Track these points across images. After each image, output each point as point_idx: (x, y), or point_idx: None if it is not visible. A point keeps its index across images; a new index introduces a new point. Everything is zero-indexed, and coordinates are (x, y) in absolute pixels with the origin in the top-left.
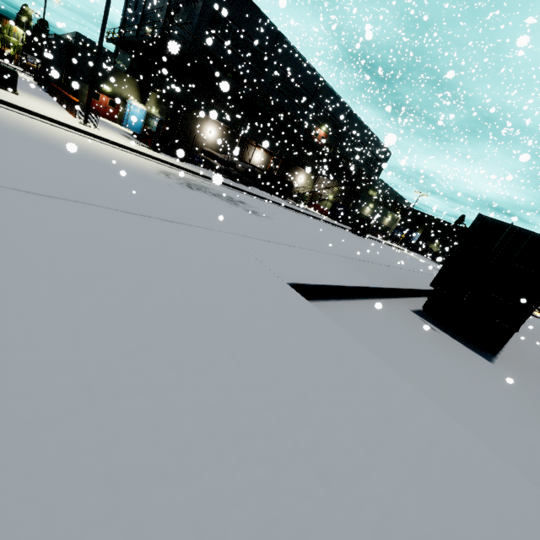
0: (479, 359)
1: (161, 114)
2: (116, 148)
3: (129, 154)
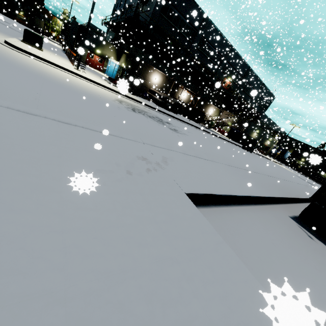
0: None
1: (127, 67)
2: (92, 84)
3: (99, 88)
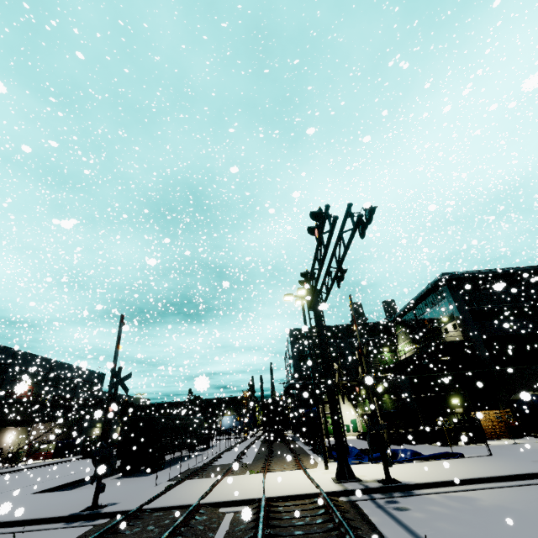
0: (141, 477)
1: None
2: None
3: None
